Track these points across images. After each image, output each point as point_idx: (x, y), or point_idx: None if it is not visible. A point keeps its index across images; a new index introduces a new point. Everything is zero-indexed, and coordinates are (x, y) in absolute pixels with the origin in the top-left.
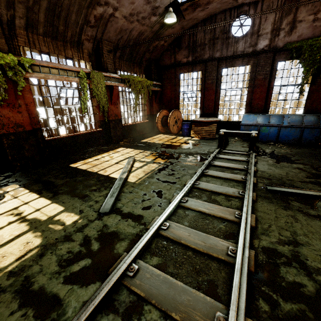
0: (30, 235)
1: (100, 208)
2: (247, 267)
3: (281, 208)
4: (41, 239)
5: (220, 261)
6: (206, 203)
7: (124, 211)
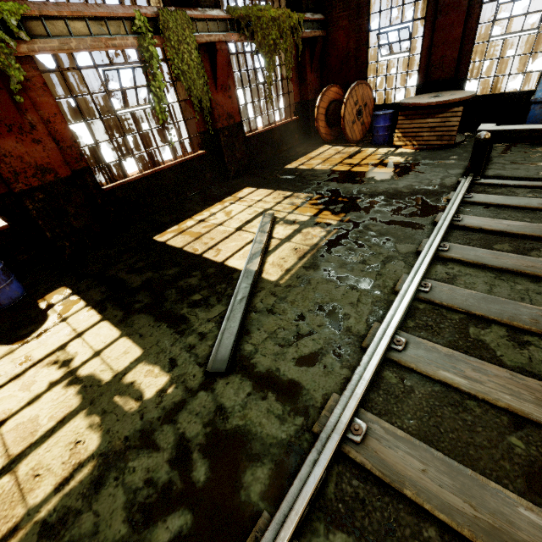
0: (81, 422)
1: (208, 355)
2: None
3: None
4: (100, 436)
5: None
6: (458, 357)
7: (258, 367)
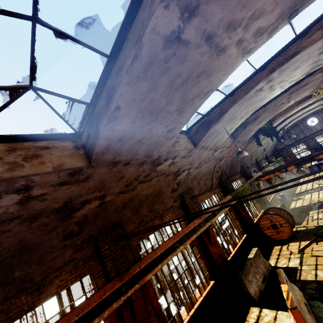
0: None
1: None
2: None
3: None
4: None
5: None
6: None
7: None
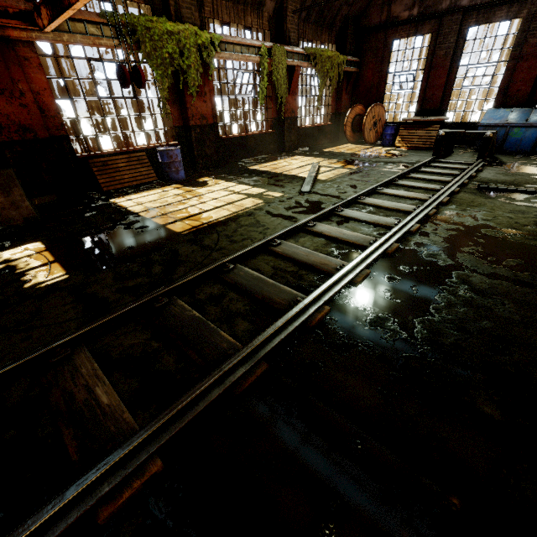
0: (252, 199)
1: (298, 191)
2: (426, 212)
3: (481, 198)
4: (262, 201)
5: (406, 213)
6: (402, 191)
7: (322, 193)
